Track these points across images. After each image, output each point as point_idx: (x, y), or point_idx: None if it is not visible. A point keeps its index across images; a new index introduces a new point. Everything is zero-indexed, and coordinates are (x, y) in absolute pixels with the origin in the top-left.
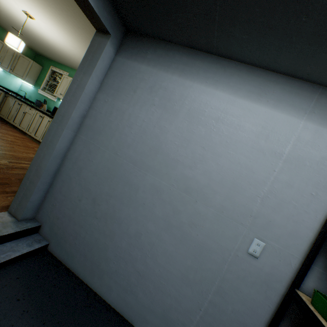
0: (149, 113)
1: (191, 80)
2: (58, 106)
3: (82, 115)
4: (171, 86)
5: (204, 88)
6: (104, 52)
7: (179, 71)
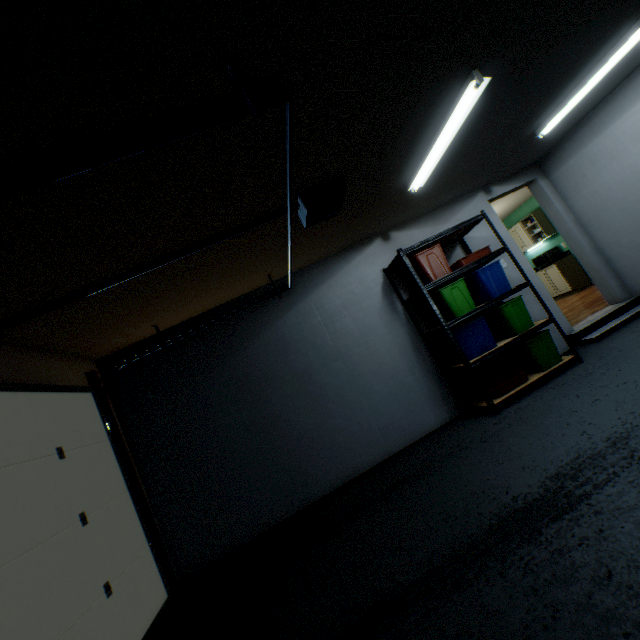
0: (608, 172)
1: (605, 130)
2: (529, 259)
3: (574, 223)
4: (599, 147)
5: (618, 122)
6: (543, 187)
7: (591, 137)
